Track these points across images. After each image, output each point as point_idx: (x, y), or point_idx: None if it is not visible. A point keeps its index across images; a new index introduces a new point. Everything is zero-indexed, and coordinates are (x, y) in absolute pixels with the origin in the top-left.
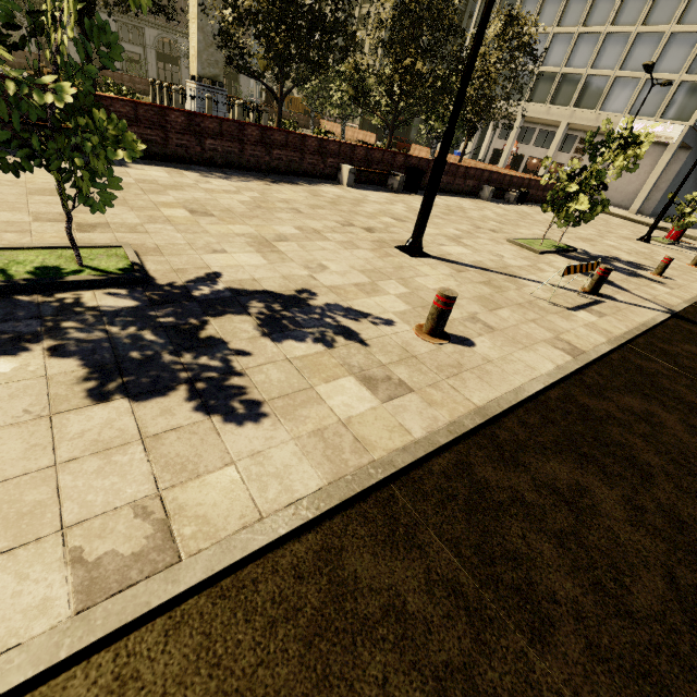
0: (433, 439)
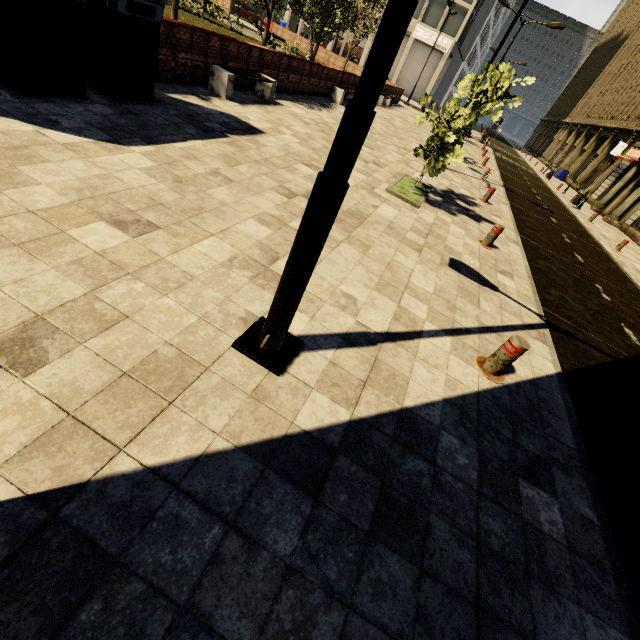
0: (515, 226)
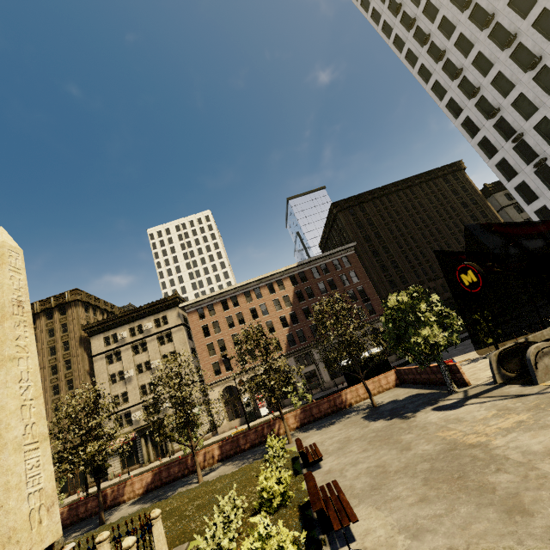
0: None
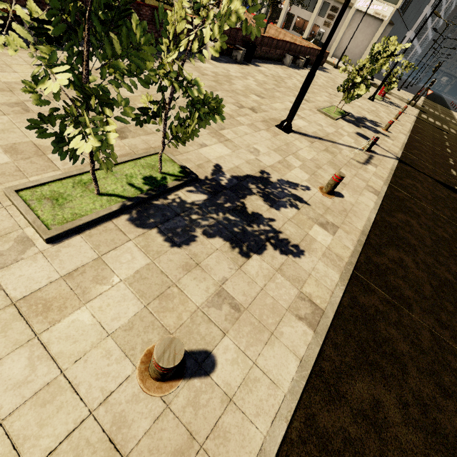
0: (357, 249)
